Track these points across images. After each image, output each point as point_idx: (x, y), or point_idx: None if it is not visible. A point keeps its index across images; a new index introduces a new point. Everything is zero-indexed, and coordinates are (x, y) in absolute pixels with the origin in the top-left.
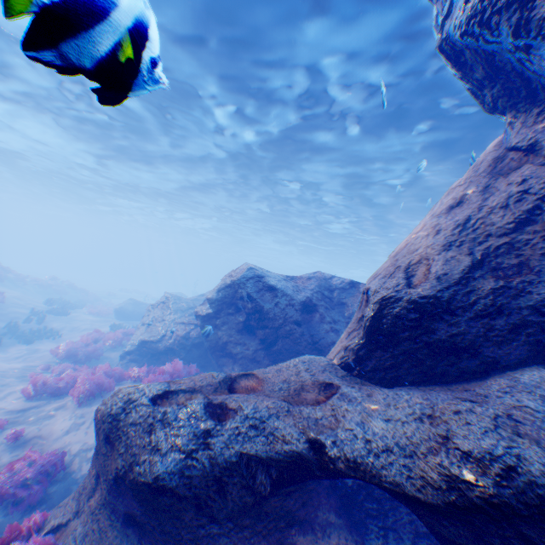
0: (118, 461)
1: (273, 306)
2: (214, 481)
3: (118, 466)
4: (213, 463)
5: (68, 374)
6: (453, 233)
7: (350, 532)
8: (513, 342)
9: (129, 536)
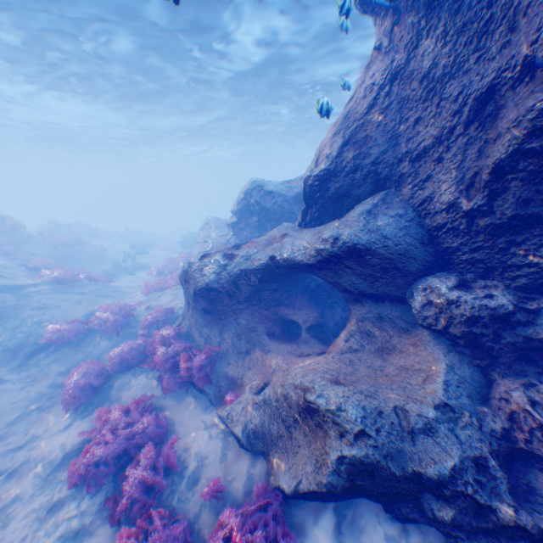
0: (192, 286)
1: (272, 204)
2: (232, 283)
3: (192, 288)
4: (229, 276)
5: (161, 279)
6: (339, 124)
7: (315, 308)
8: (364, 185)
9: (207, 317)
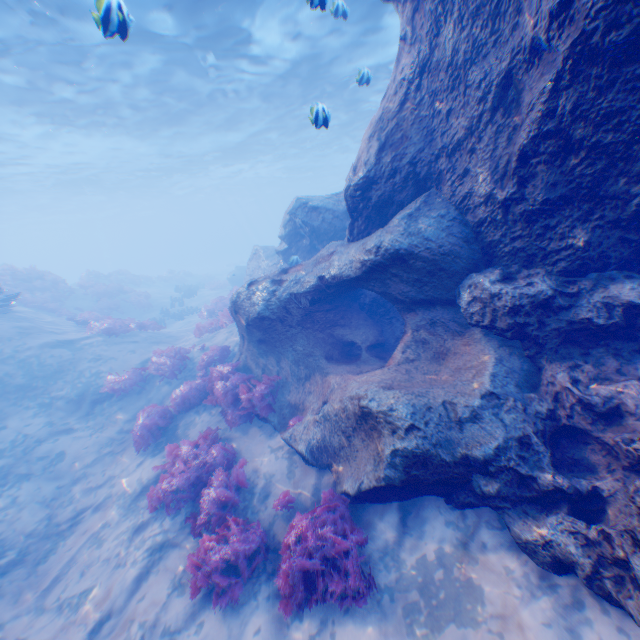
0: (243, 317)
1: (320, 222)
2: (283, 309)
3: (244, 319)
4: (279, 301)
5: (213, 319)
6: (373, 126)
7: (373, 327)
8: (405, 188)
9: (263, 348)
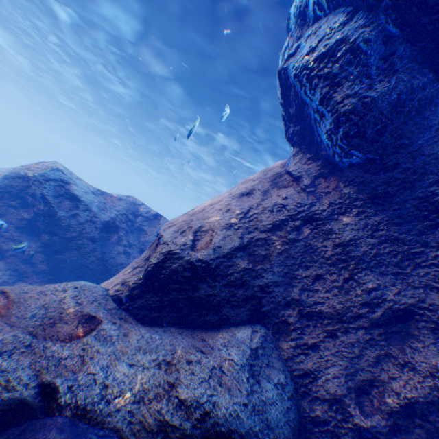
0: None
1: (71, 216)
2: None
3: None
4: None
5: None
6: (237, 217)
7: None
8: (242, 307)
9: None
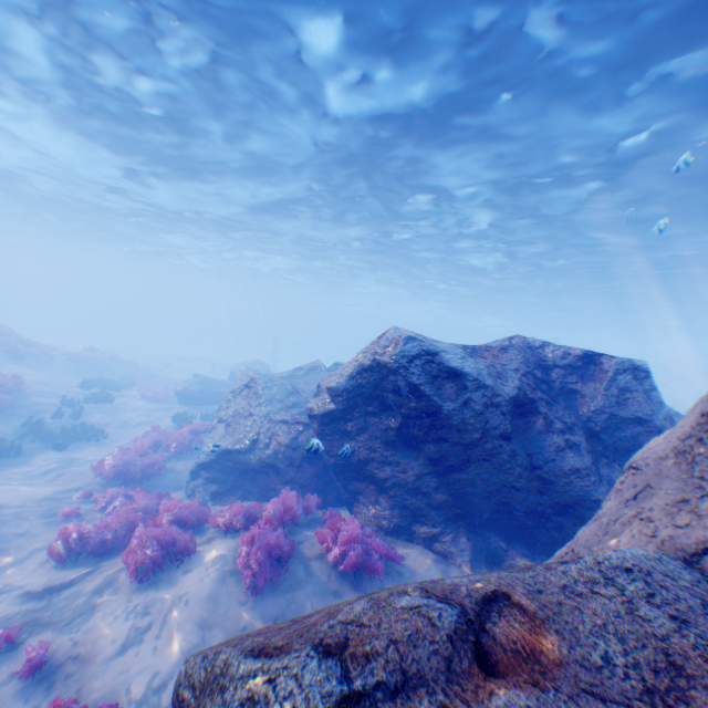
0: None
1: (460, 406)
2: None
3: None
4: None
5: (117, 515)
6: None
7: None
8: None
9: None
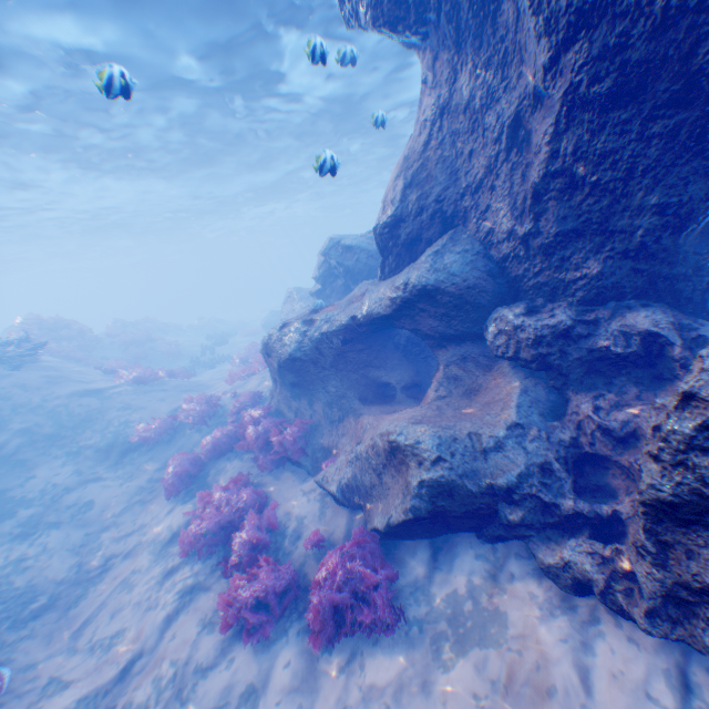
0: (275, 359)
1: (354, 262)
2: (314, 349)
3: (276, 361)
4: (311, 342)
5: (246, 365)
6: (400, 166)
7: (409, 367)
8: (432, 225)
9: (295, 391)
